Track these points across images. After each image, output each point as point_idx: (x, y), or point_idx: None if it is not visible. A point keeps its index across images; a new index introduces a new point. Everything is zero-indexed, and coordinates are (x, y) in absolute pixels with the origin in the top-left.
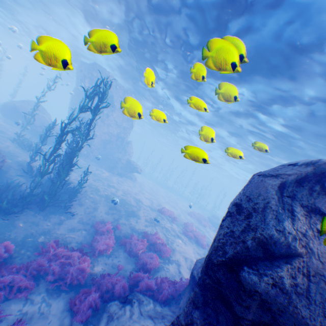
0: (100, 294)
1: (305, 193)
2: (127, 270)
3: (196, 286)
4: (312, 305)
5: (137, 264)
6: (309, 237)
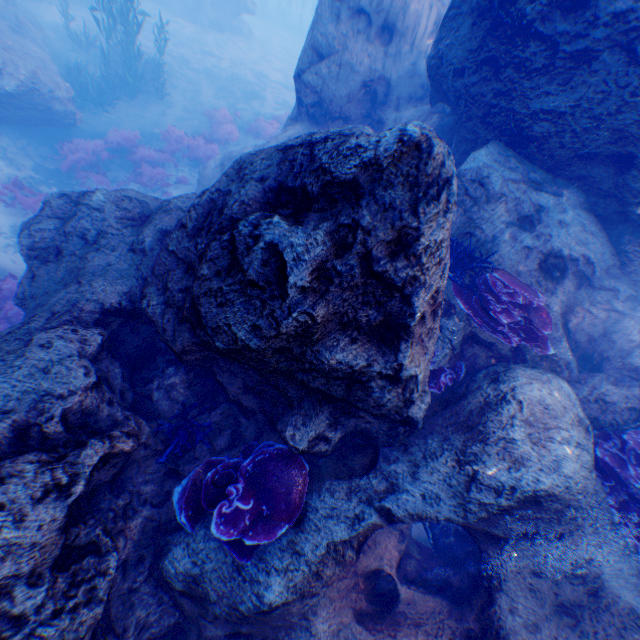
0: None
1: None
2: None
3: (292, 108)
4: (338, 84)
5: None
6: (348, 38)
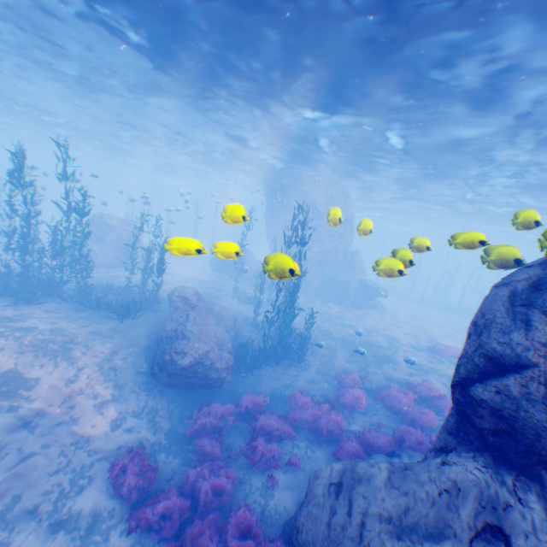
0: (360, 445)
1: (546, 297)
2: (390, 428)
3: (448, 414)
4: None
5: (402, 420)
6: None
